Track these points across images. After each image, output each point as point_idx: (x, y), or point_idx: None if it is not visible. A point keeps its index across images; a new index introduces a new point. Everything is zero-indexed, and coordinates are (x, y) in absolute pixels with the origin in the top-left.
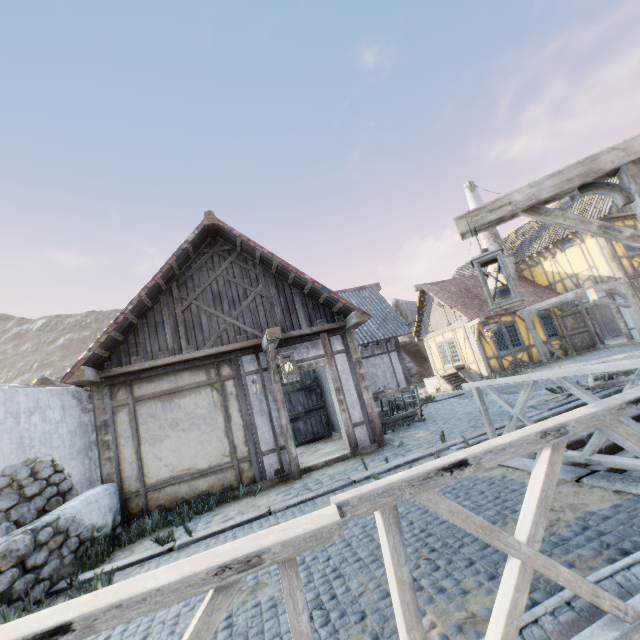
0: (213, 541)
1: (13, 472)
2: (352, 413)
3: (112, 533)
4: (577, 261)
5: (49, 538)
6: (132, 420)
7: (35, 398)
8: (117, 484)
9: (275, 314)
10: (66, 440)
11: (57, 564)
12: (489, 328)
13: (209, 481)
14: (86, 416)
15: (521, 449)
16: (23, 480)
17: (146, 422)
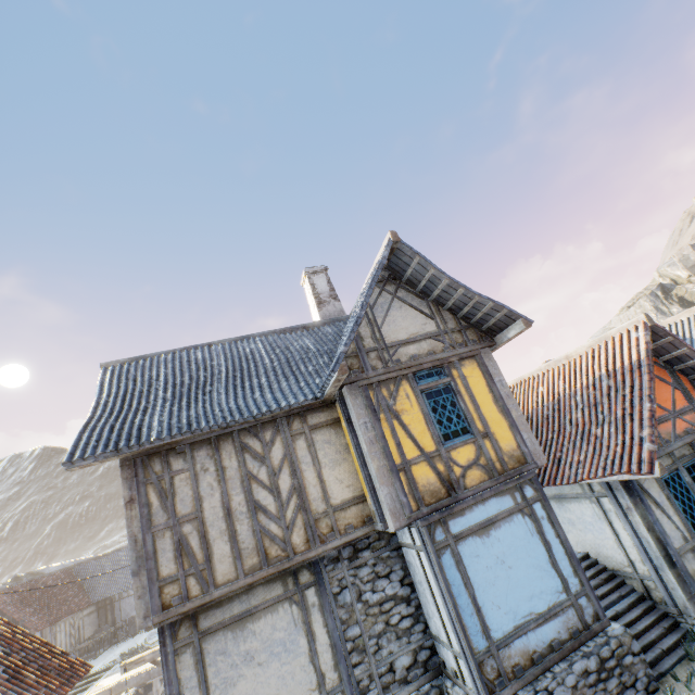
0: None
1: None
2: None
3: None
4: None
5: None
6: None
7: None
8: None
9: None
10: None
11: None
12: None
13: None
14: None
15: None
16: None
17: None
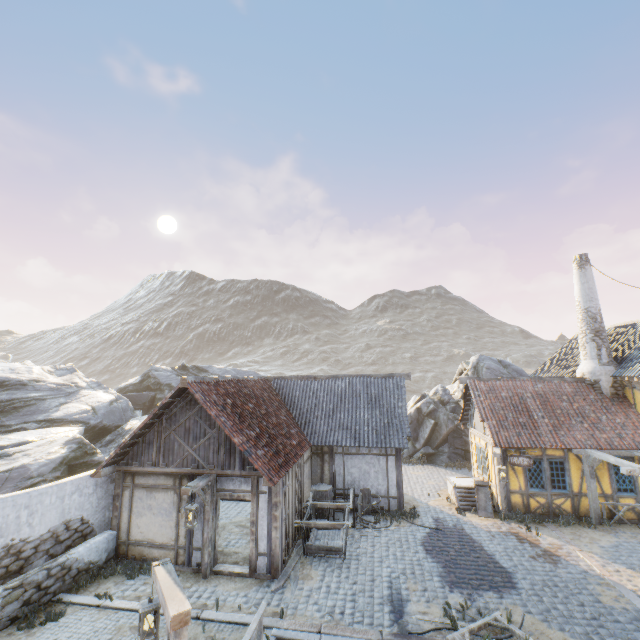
0: (112, 615)
1: (55, 529)
2: (260, 543)
3: (105, 563)
4: None
5: (58, 571)
6: (130, 498)
7: (77, 484)
8: (117, 533)
9: (220, 453)
10: (95, 503)
11: (61, 584)
12: (502, 468)
13: (160, 552)
14: (113, 484)
15: None
16: (61, 532)
17: (137, 501)
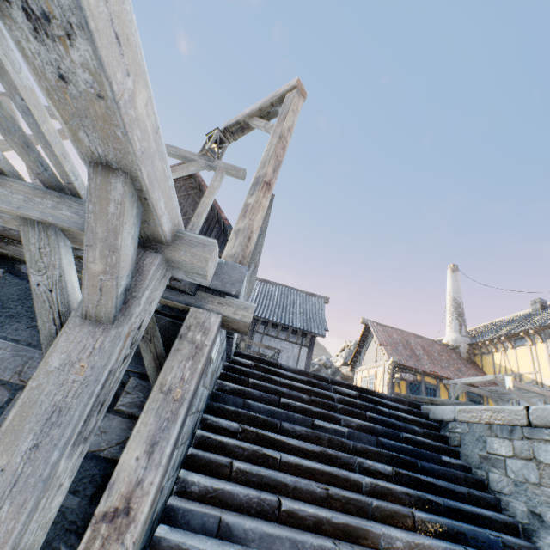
0: None
1: None
2: None
3: None
4: (525, 361)
5: None
6: None
7: None
8: None
9: None
10: None
11: None
12: (398, 369)
13: None
14: None
15: None
16: None
17: None
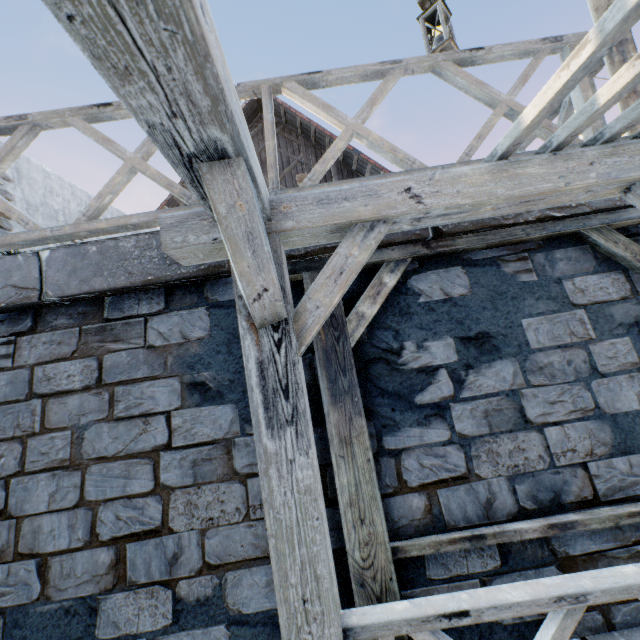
0: None
1: None
2: None
3: None
4: None
5: None
6: None
7: None
8: None
9: None
10: None
11: None
12: None
13: None
14: None
15: (361, 68)
16: None
17: None
